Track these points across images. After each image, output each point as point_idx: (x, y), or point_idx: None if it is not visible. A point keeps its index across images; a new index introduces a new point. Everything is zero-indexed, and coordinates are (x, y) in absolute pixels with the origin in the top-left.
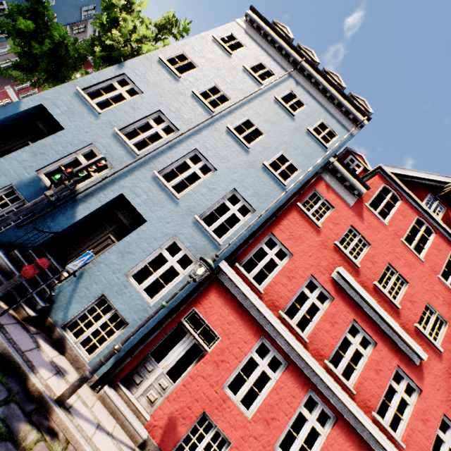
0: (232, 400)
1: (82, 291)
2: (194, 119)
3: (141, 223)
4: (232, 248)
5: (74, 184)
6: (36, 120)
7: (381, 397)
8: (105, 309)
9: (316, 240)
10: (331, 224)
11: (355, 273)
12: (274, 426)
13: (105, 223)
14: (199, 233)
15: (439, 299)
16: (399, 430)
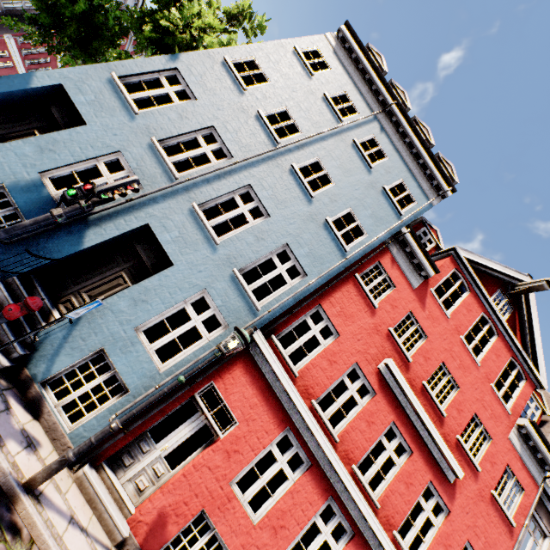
0: (239, 500)
1: (75, 341)
2: (254, 147)
3: (159, 256)
4: (272, 316)
5: (92, 206)
6: (50, 104)
7: (406, 514)
8: None
9: (368, 322)
10: (389, 306)
11: (405, 367)
12: (282, 536)
13: (119, 257)
14: (236, 291)
15: (487, 412)
16: None
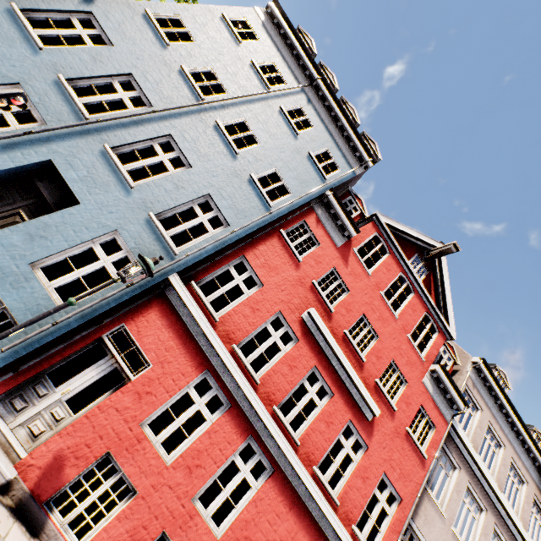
0: (151, 441)
1: None
2: (176, 100)
3: None
4: (191, 261)
5: None
6: None
7: (326, 451)
8: (6, 326)
9: (293, 275)
10: (313, 261)
11: (327, 317)
12: (197, 475)
13: (16, 194)
14: (151, 235)
15: (404, 359)
16: (337, 487)
